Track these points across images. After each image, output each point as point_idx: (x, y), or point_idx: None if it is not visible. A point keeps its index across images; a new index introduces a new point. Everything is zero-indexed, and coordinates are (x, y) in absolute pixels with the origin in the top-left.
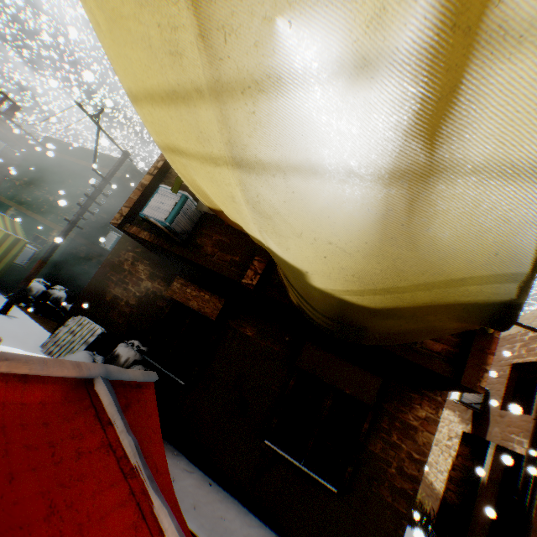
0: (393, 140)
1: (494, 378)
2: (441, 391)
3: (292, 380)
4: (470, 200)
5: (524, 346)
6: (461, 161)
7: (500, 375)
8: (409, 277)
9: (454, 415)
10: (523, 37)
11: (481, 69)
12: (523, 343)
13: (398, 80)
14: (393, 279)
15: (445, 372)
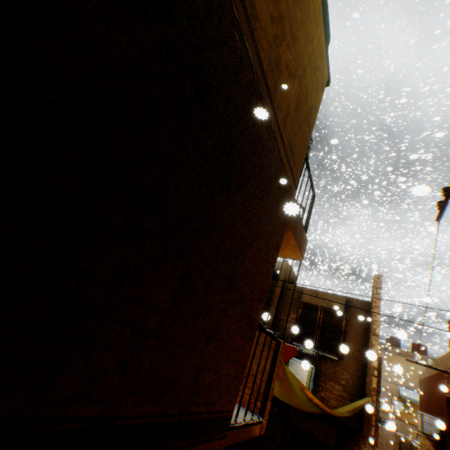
0: (283, 391)
1: (441, 409)
2: (373, 432)
3: (288, 431)
4: (304, 399)
5: (447, 382)
6: (297, 394)
7: (442, 406)
8: (304, 406)
9: (430, 444)
10: (295, 386)
11: (292, 386)
12: (446, 380)
13: (280, 387)
14: (301, 406)
15: (356, 425)
